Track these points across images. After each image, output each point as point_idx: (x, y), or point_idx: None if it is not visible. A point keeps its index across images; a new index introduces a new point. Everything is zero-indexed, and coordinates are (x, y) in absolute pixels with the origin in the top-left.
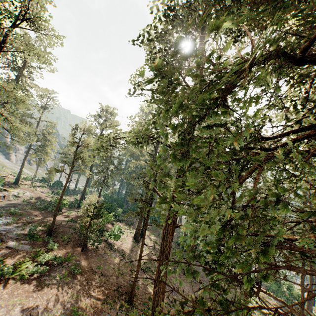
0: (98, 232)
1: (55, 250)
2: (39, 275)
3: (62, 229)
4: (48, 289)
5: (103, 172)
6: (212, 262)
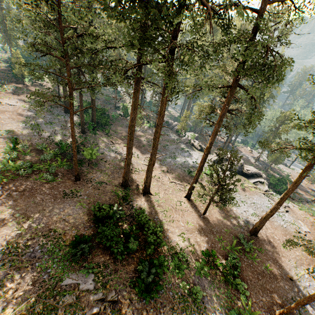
0: (27, 78)
1: (7, 85)
2: (10, 92)
3: (1, 76)
4: (19, 95)
5: (3, 27)
6: (58, 62)
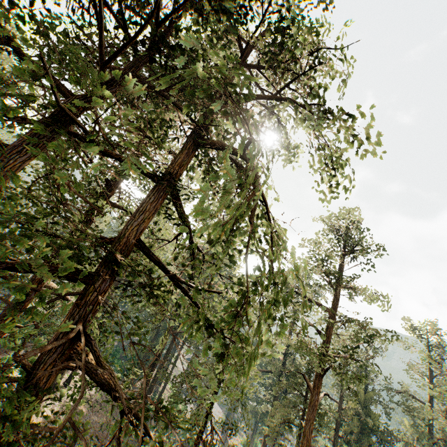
0: None
1: None
2: None
3: None
4: None
5: None
6: None
